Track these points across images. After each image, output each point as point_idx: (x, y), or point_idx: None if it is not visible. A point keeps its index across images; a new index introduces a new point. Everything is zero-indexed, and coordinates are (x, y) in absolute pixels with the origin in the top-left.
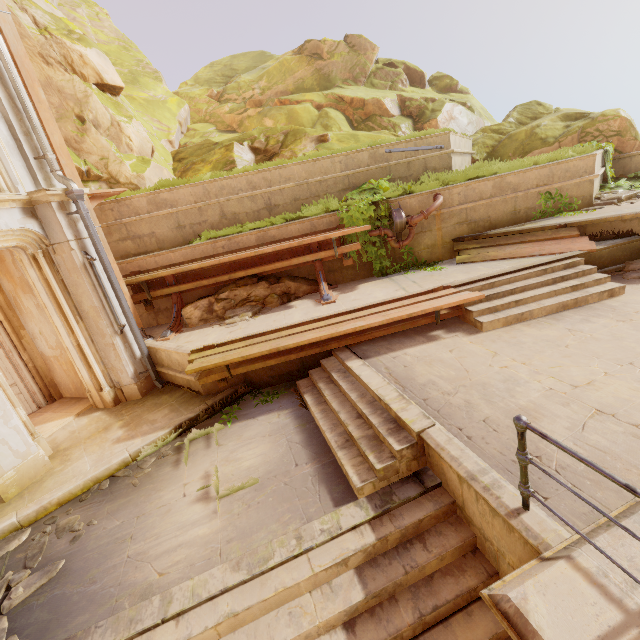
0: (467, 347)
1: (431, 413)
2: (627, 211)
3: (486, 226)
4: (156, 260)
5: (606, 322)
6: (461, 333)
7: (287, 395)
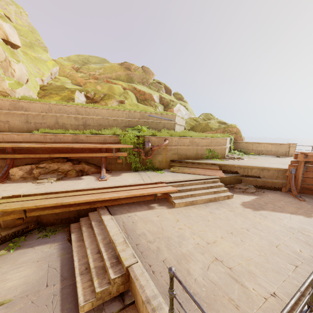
0: (166, 215)
1: (138, 254)
2: (236, 163)
3: (185, 157)
4: (3, 137)
5: (225, 210)
6: (165, 207)
7: (62, 232)
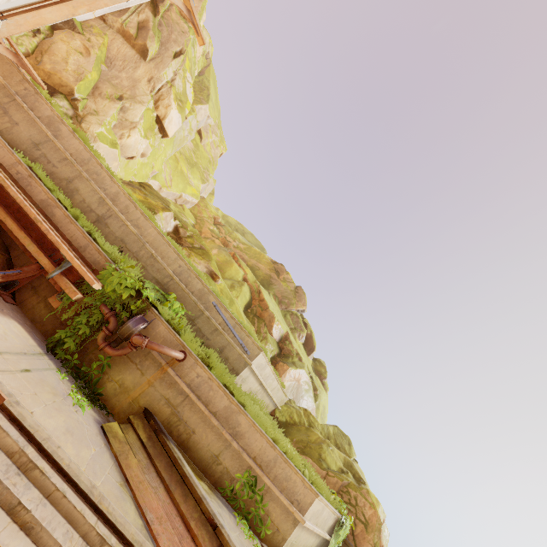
0: None
1: None
2: None
3: (182, 437)
4: None
5: None
6: None
7: None
